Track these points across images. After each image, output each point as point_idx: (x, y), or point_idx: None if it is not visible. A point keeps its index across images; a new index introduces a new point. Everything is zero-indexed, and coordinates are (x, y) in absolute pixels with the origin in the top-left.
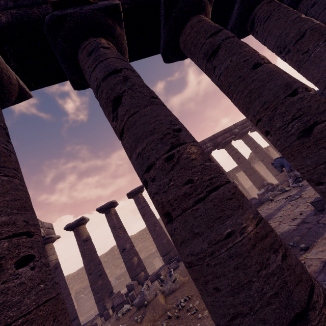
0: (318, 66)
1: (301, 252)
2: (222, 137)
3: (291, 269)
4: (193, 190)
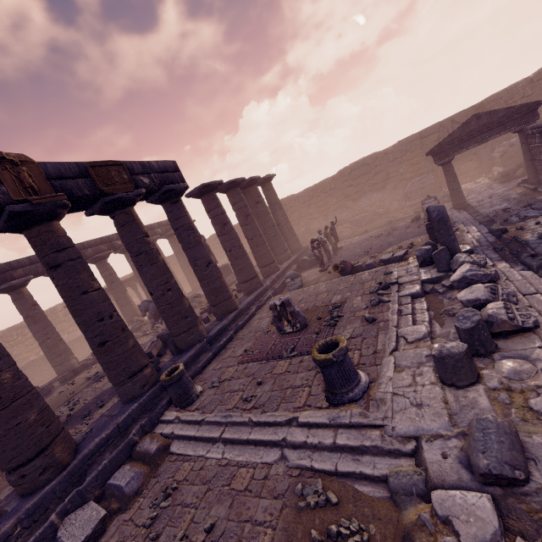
0: (145, 278)
1: (98, 409)
2: (96, 249)
3: (48, 431)
4: (0, 403)
